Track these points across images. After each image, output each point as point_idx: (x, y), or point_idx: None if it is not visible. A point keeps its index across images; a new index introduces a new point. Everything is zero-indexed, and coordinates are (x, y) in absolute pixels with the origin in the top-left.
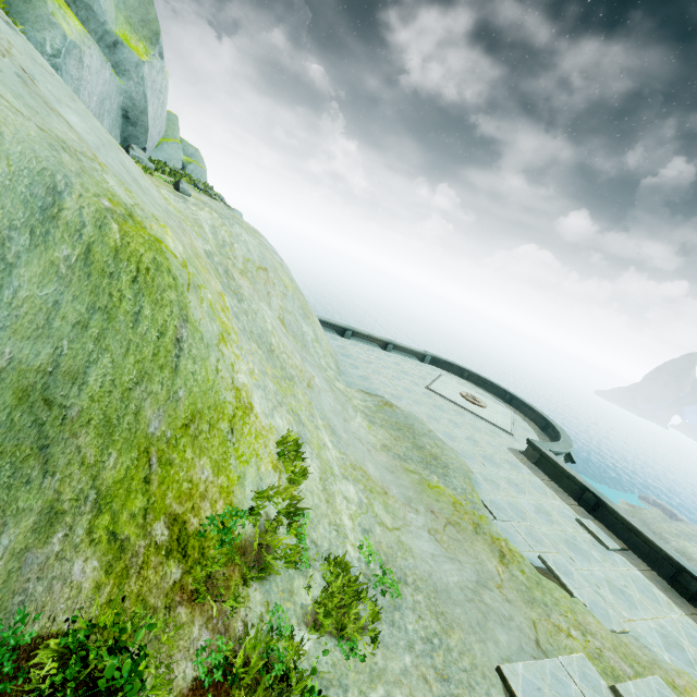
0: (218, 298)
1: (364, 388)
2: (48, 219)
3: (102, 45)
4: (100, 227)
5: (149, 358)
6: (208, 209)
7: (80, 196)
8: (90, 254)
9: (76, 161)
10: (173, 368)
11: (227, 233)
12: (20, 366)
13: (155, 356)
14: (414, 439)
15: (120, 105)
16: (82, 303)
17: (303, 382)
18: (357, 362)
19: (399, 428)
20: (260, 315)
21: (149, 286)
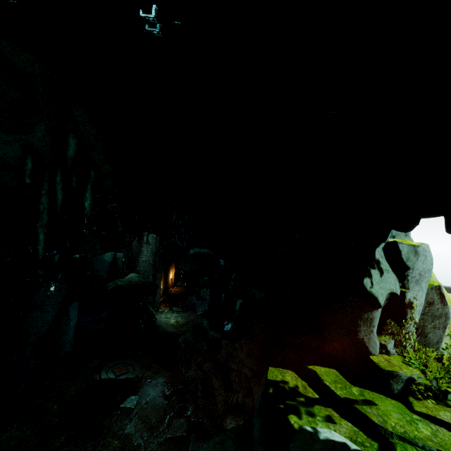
0: None
1: None
2: None
3: None
4: None
5: None
6: None
7: None
8: None
9: None
10: None
11: None
12: None
13: None
14: None
15: None
16: None
17: None
18: None
19: None
20: None
21: None
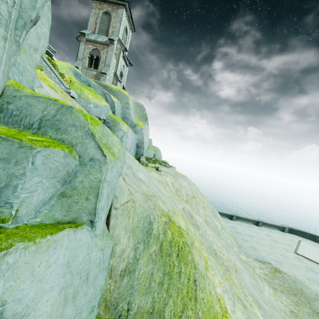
0: (197, 239)
1: (256, 256)
2: (148, 235)
3: (131, 127)
4: (164, 233)
5: (185, 295)
6: (169, 175)
7: (157, 222)
8: (162, 246)
9: (151, 202)
10: (194, 298)
11: (177, 185)
12: (141, 310)
13: (187, 293)
14: (309, 304)
15: (135, 143)
16: (160, 271)
17: (233, 269)
18: (245, 236)
19: (293, 293)
20: (206, 233)
21: (182, 256)
